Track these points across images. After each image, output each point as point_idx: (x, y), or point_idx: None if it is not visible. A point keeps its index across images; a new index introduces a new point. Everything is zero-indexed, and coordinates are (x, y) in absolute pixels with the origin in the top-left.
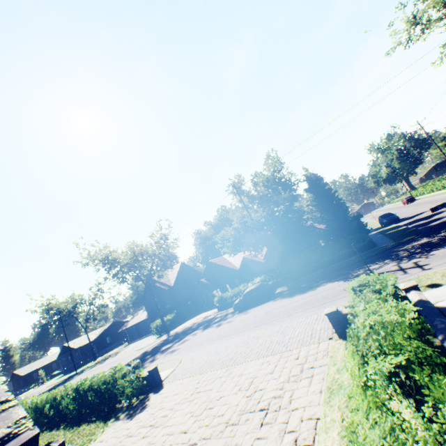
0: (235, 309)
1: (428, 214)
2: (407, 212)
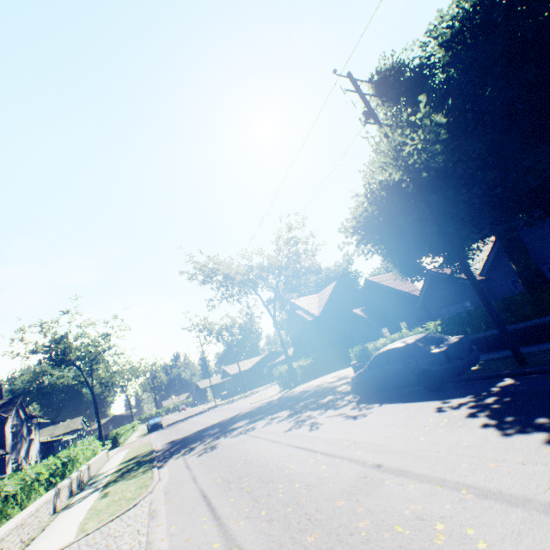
0: (352, 390)
1: None
2: None
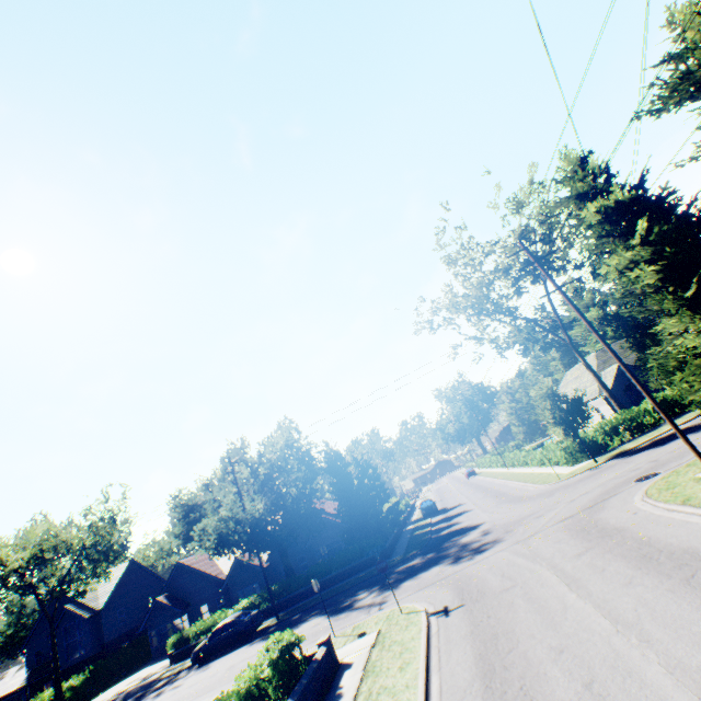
0: (194, 661)
1: (457, 511)
2: (454, 497)
